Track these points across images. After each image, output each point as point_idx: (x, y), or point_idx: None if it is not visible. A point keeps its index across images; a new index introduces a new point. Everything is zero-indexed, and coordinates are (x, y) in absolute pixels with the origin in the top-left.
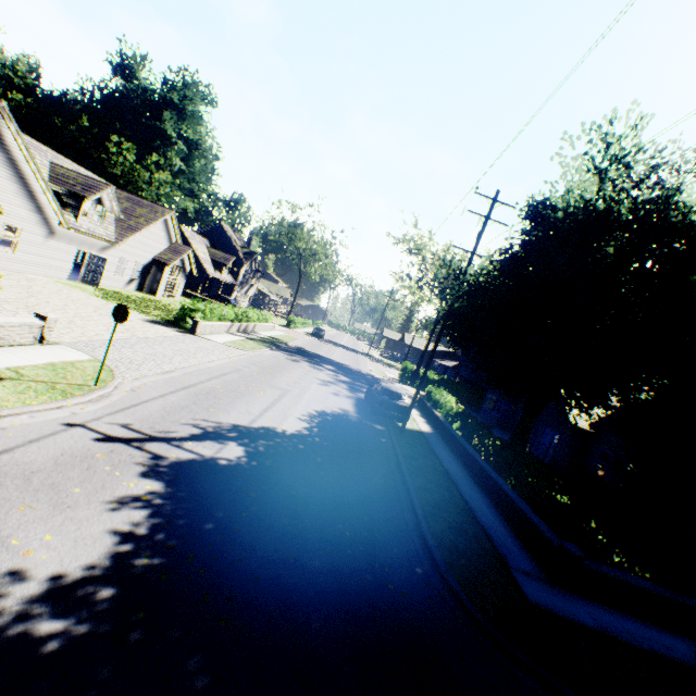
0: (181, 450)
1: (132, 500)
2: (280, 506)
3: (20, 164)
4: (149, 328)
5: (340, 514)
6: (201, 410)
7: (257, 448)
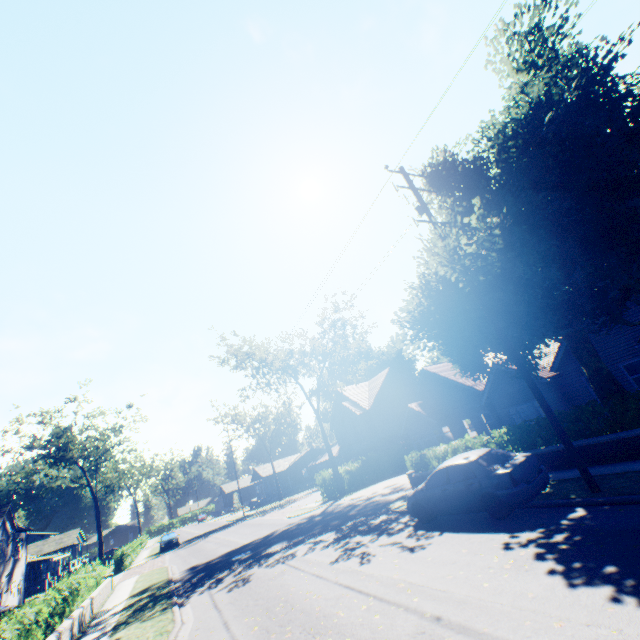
0: None
1: None
2: None
3: None
4: None
5: None
6: None
7: None
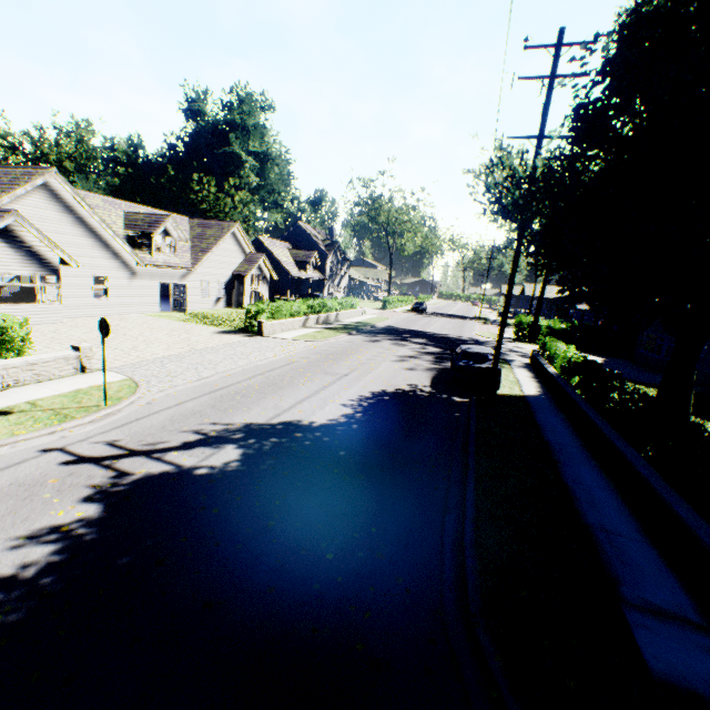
0: (157, 463)
1: (46, 533)
2: (244, 523)
3: (87, 220)
4: (214, 339)
5: (334, 528)
6: (216, 413)
7: (260, 449)
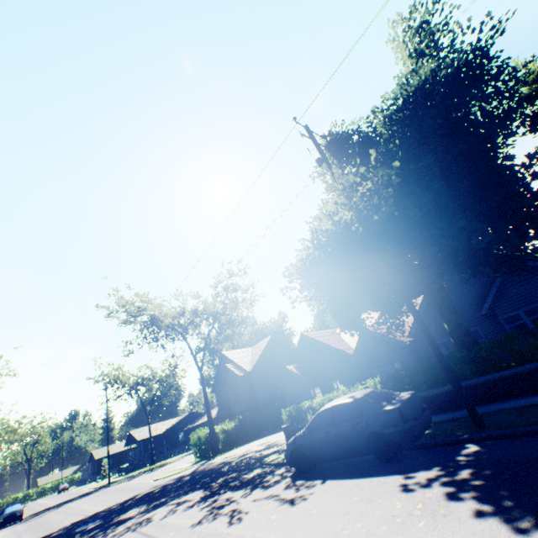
0: None
1: None
2: None
3: None
4: None
5: None
6: None
7: None
